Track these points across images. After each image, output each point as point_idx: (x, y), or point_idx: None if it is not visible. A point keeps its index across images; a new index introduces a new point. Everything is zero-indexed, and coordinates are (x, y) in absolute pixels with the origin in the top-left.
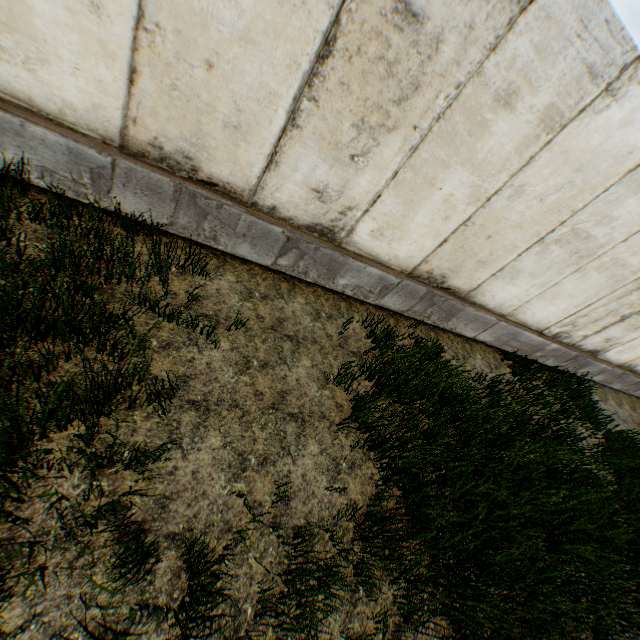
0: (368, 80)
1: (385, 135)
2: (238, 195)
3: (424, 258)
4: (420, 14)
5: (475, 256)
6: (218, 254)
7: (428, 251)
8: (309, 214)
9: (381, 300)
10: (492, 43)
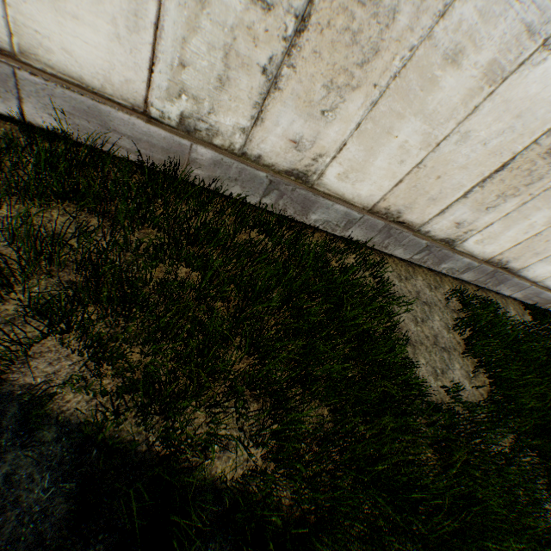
0: (515, 177)
1: (510, 198)
2: (412, 227)
3: (500, 252)
4: None
5: (532, 251)
6: (378, 253)
7: (504, 249)
8: (445, 234)
9: (460, 275)
10: None
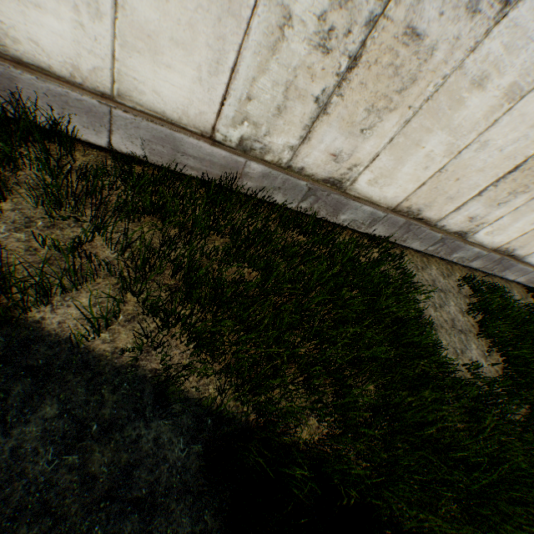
0: (525, 177)
1: (520, 194)
2: (430, 222)
3: (507, 242)
4: None
5: None
6: (396, 246)
7: (511, 238)
8: (459, 227)
9: (469, 263)
10: None
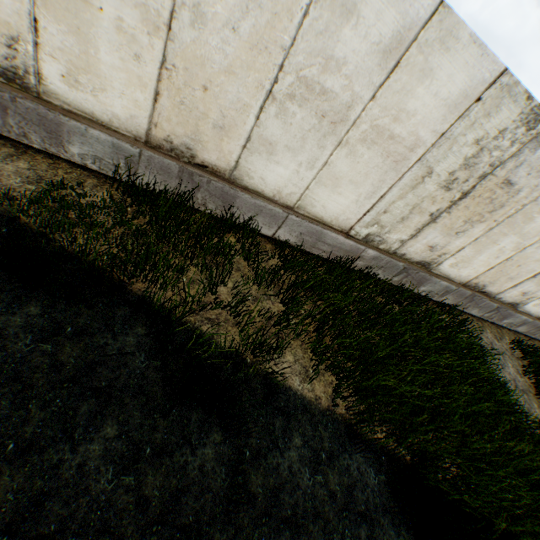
0: None
1: None
2: (489, 295)
3: None
4: None
5: None
6: (456, 311)
7: None
8: (512, 299)
9: (515, 328)
10: None
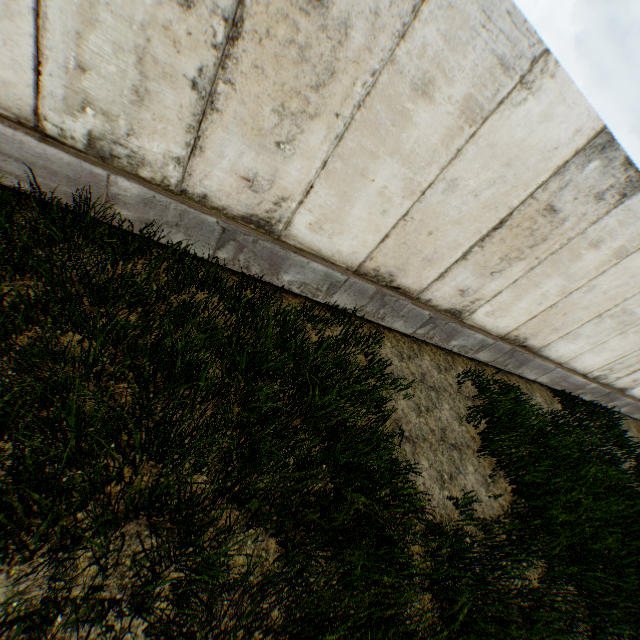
0: (517, 237)
1: (516, 262)
2: (410, 293)
3: (515, 327)
4: (557, 209)
5: (551, 326)
6: (376, 326)
7: (520, 323)
8: (450, 303)
9: (476, 354)
10: (593, 220)
